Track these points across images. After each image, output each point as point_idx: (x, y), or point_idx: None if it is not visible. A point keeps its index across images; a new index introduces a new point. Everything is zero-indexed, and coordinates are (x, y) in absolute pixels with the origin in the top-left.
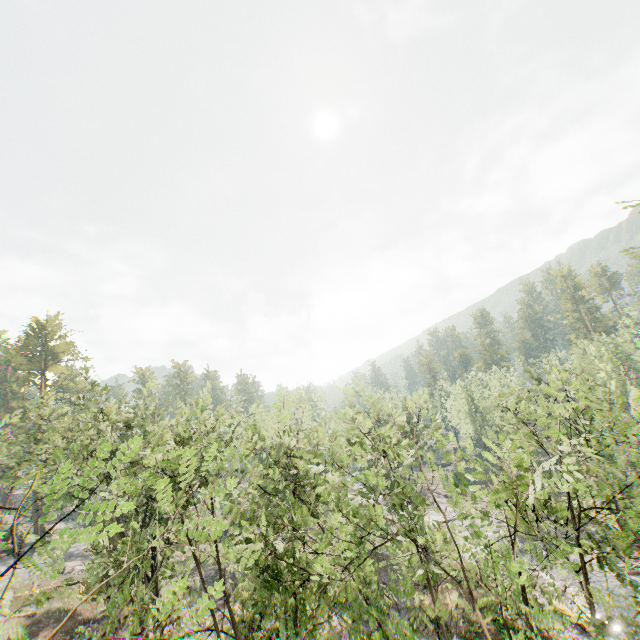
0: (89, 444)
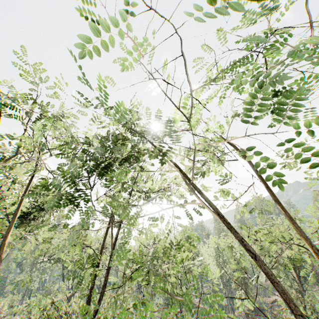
0: None
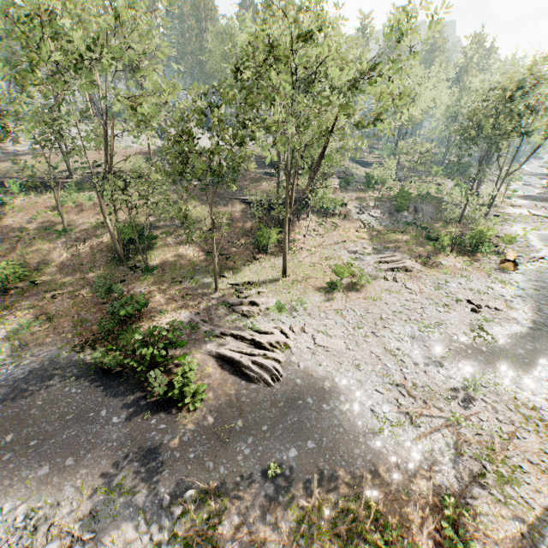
0: None
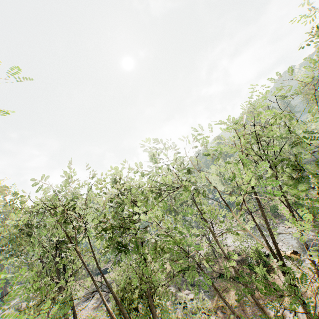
0: (16, 226)
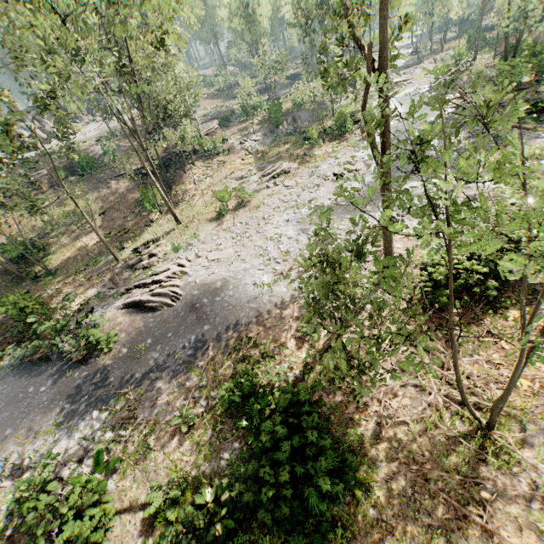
0: None
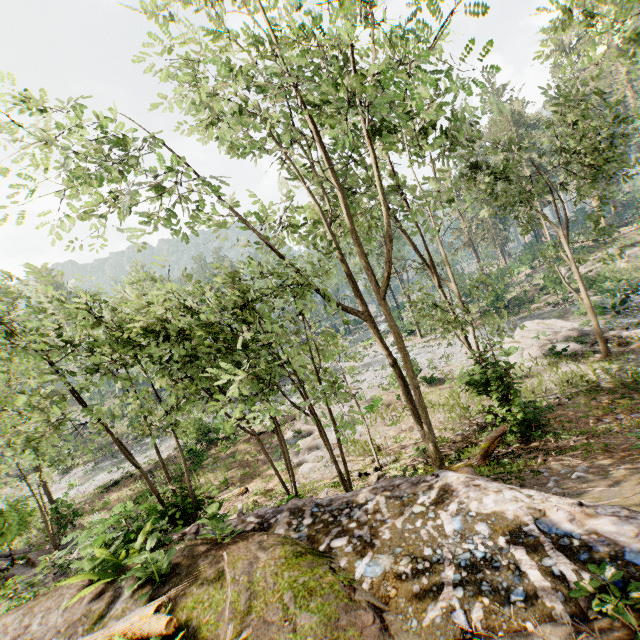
0: None
